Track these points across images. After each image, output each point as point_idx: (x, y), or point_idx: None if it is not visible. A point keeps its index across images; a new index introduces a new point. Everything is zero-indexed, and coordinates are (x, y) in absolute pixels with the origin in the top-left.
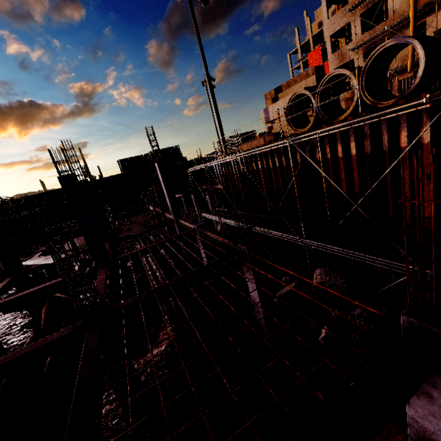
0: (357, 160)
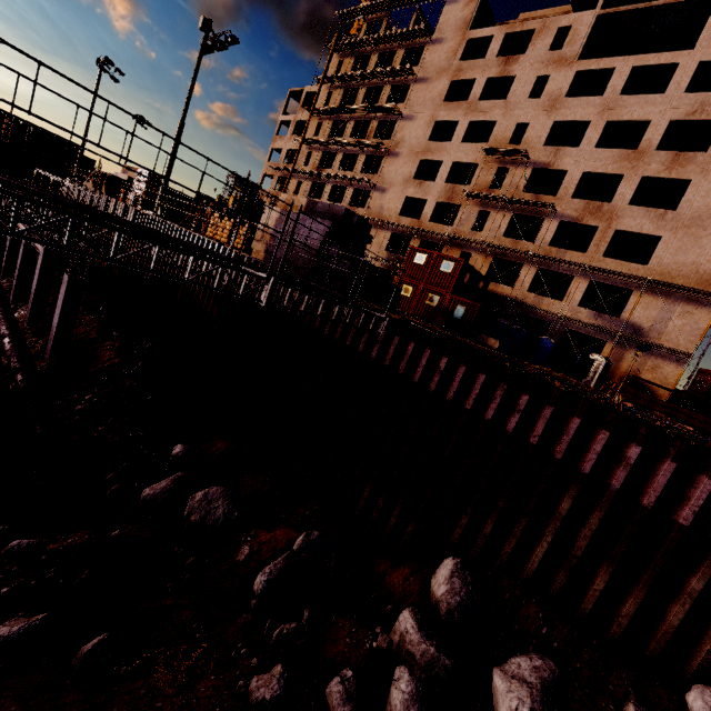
0: None
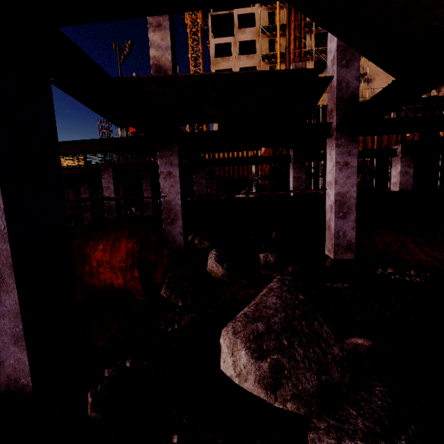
0: None
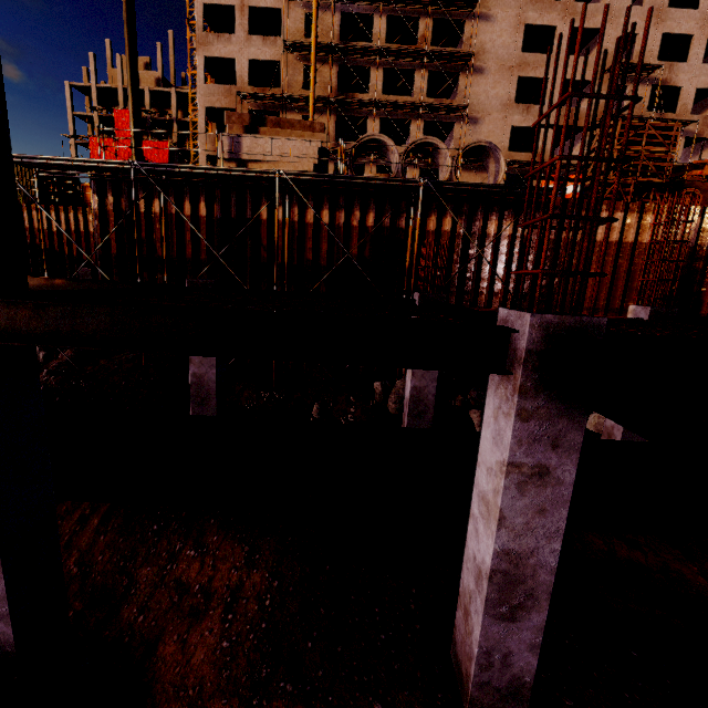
0: (450, 238)
